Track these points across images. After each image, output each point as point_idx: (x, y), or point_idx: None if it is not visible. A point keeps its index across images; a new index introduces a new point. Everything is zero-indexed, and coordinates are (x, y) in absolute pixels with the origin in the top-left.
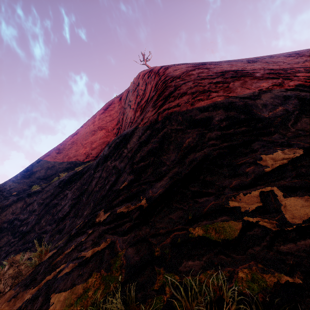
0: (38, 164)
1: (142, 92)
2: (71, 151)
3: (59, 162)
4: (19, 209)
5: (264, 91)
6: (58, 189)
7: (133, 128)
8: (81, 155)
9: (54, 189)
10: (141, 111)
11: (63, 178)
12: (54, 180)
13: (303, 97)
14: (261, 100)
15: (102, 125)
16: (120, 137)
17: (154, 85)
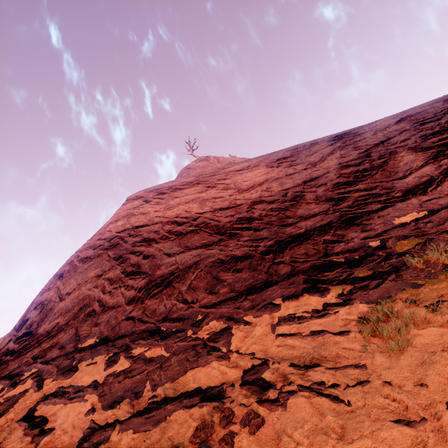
0: None
1: None
2: None
3: None
4: None
5: (79, 286)
6: None
7: None
8: None
9: None
10: None
11: None
12: None
13: (89, 301)
14: (65, 301)
15: None
16: None
17: None
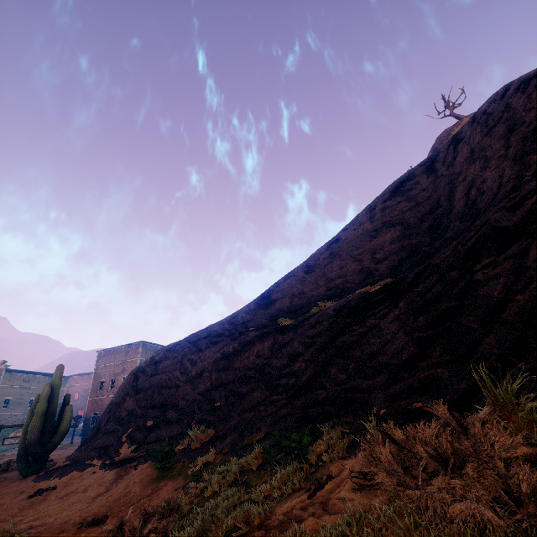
0: (277, 290)
1: (532, 113)
2: (330, 268)
3: (311, 288)
4: (266, 350)
5: None
6: (340, 319)
7: None
8: (353, 273)
9: (328, 321)
10: None
11: (343, 303)
12: (314, 312)
13: None
14: None
15: (393, 217)
16: None
17: None
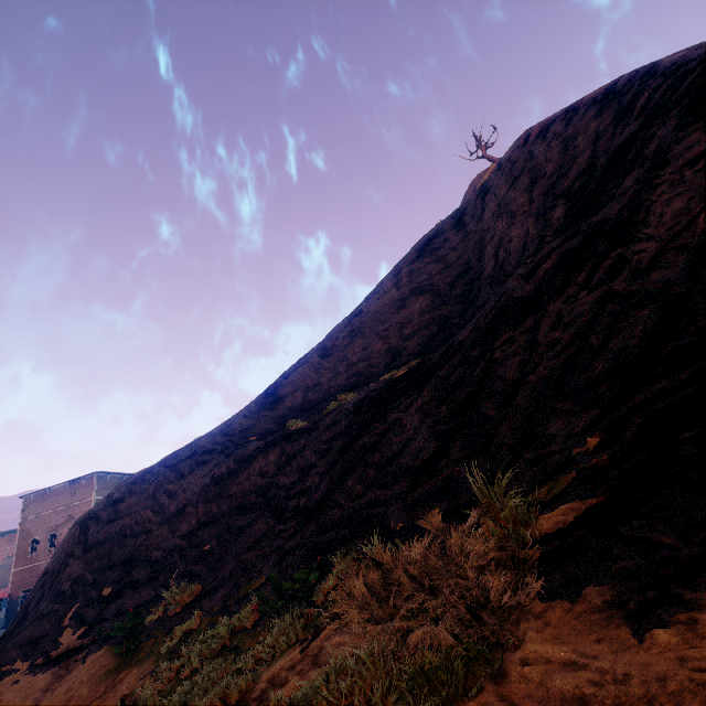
0: (286, 383)
1: (552, 164)
2: (352, 350)
3: (329, 376)
4: (272, 464)
5: None
6: (360, 416)
7: (624, 200)
8: (378, 354)
9: (347, 419)
10: (572, 200)
11: (364, 395)
12: (332, 409)
13: None
14: None
15: (422, 283)
16: (576, 237)
17: (608, 124)
